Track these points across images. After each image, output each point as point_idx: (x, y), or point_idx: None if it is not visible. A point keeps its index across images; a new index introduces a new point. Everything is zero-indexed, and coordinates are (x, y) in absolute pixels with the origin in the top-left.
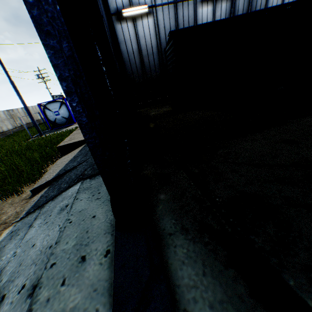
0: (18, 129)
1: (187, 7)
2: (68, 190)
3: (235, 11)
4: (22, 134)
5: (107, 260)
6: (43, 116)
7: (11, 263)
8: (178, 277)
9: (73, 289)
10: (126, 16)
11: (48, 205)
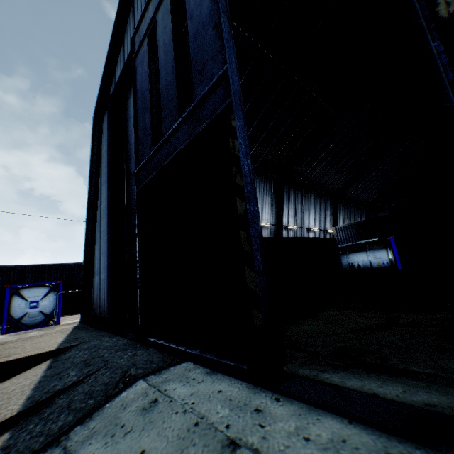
0: None
1: None
2: (121, 396)
3: None
4: None
5: (285, 401)
6: None
7: None
8: (349, 386)
9: (279, 423)
10: None
11: (79, 431)
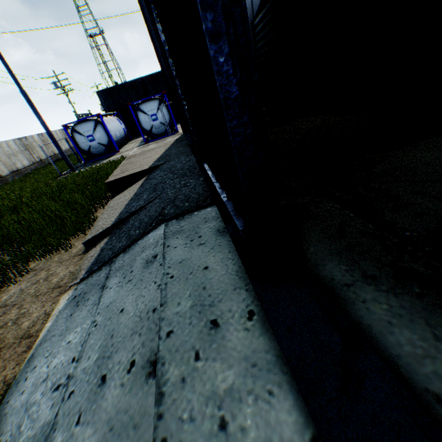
0: (37, 165)
1: None
2: (147, 237)
3: None
4: (45, 171)
5: (256, 325)
6: (68, 146)
7: (94, 336)
8: (390, 344)
9: (217, 365)
10: None
11: (119, 260)
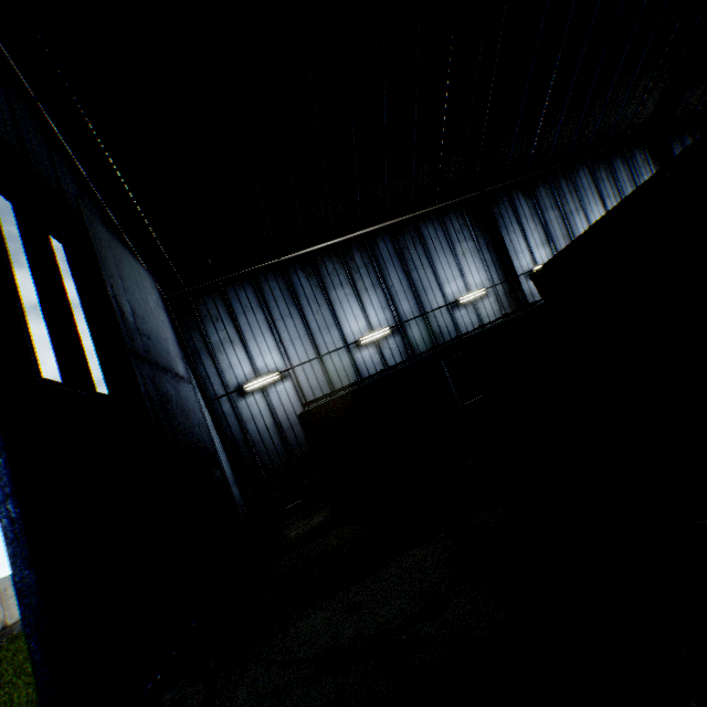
0: None
1: (338, 356)
2: None
3: (412, 342)
4: None
5: None
6: None
7: None
8: None
9: None
10: (250, 390)
11: None
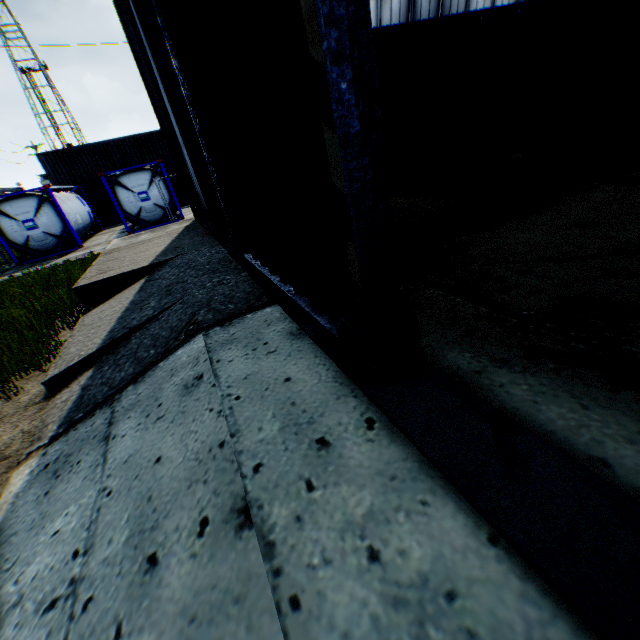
0: None
1: None
2: (175, 356)
3: (416, 14)
4: None
5: (381, 433)
6: None
7: (111, 509)
8: (542, 422)
9: (343, 490)
10: None
11: (129, 394)
